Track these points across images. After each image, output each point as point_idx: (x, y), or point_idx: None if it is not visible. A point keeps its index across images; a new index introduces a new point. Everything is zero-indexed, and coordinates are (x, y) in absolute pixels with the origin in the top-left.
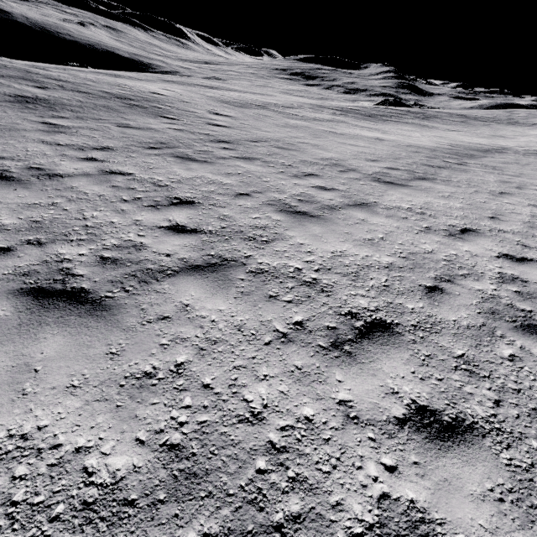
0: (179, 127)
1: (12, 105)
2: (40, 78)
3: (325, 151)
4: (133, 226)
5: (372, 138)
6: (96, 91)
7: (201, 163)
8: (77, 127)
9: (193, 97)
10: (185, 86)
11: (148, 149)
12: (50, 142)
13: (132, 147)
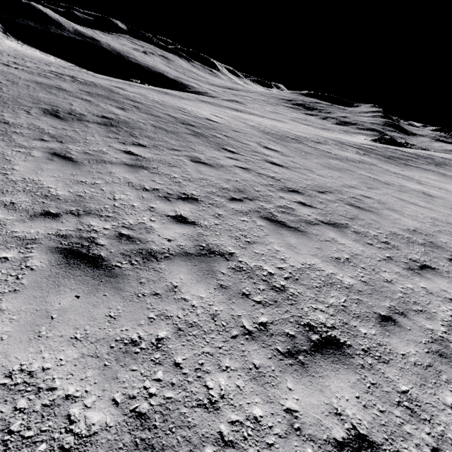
0: (244, 165)
1: (99, 127)
2: (121, 98)
3: (399, 214)
4: (294, 438)
5: (418, 191)
6: (164, 114)
7: (295, 232)
8: (156, 160)
9: (239, 126)
10: (217, 106)
11: (231, 202)
12: (135, 183)
13: (215, 196)
